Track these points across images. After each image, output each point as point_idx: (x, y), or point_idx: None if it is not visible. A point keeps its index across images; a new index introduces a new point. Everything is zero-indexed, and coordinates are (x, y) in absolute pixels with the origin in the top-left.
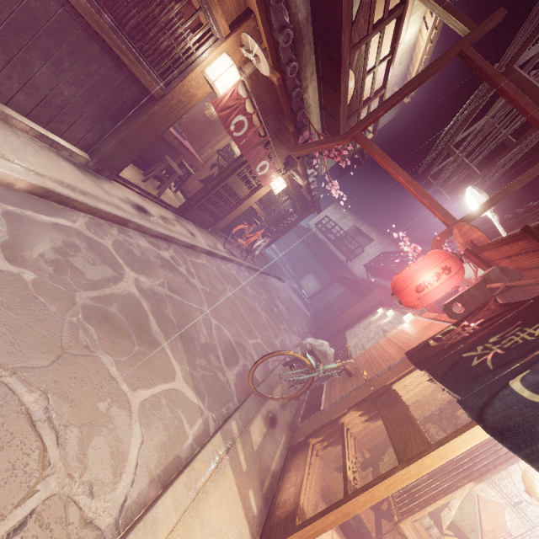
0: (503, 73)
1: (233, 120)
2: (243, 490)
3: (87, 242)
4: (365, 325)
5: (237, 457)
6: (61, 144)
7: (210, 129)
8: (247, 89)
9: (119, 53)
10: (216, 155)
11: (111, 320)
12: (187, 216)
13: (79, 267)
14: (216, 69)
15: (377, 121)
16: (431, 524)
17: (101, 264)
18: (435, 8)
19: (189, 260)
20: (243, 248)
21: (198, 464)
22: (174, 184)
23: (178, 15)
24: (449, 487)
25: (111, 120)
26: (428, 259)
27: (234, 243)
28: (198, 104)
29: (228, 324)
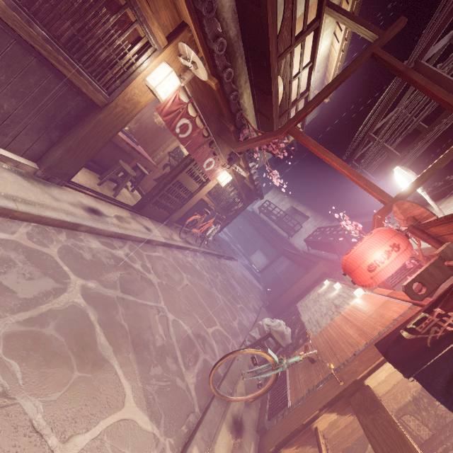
0: (412, 68)
1: (178, 123)
2: None
3: (25, 253)
4: (315, 297)
5: None
6: (5, 155)
7: (161, 135)
8: (189, 96)
9: (56, 64)
10: (168, 156)
11: (45, 345)
12: (143, 212)
13: (10, 285)
14: (157, 77)
15: (304, 118)
16: None
17: (40, 277)
18: (346, 21)
19: (144, 255)
20: (198, 236)
21: None
22: (131, 185)
23: (114, 27)
24: None
25: (57, 129)
26: (375, 238)
27: (189, 233)
28: (149, 115)
29: (186, 316)
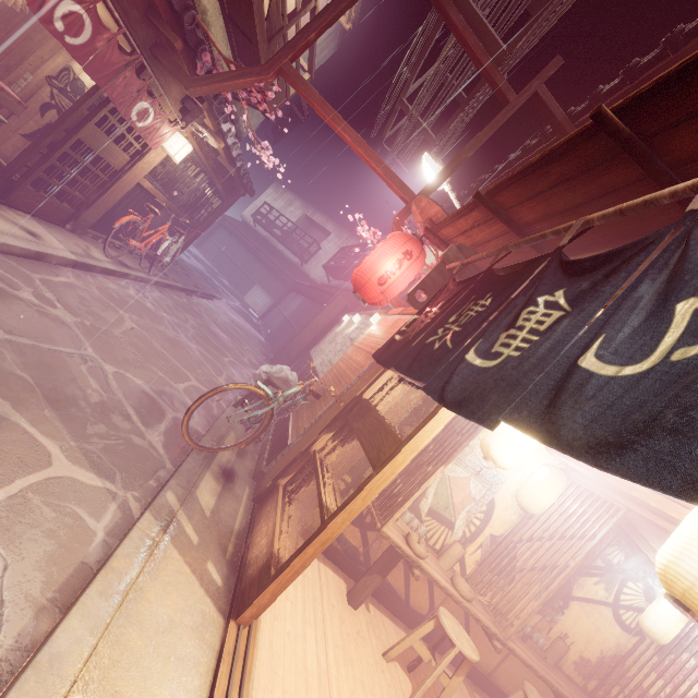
0: None
1: (57, 9)
2: (199, 566)
3: None
4: (332, 338)
5: (183, 532)
6: None
7: (19, 31)
8: None
9: None
10: (47, 87)
11: None
12: (12, 201)
13: None
14: None
15: (313, 54)
16: (412, 517)
17: None
18: None
19: (36, 279)
20: (142, 255)
21: (119, 561)
22: None
23: None
24: (424, 478)
25: None
26: (388, 244)
27: (123, 248)
28: None
29: (137, 369)
